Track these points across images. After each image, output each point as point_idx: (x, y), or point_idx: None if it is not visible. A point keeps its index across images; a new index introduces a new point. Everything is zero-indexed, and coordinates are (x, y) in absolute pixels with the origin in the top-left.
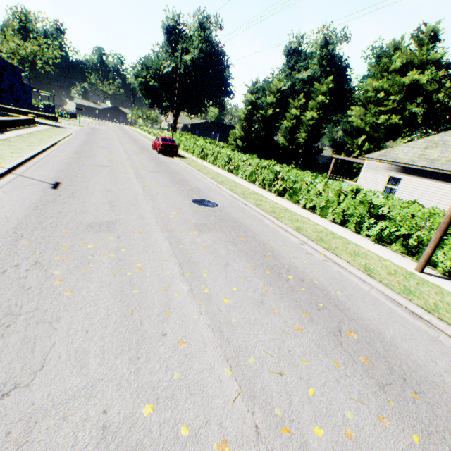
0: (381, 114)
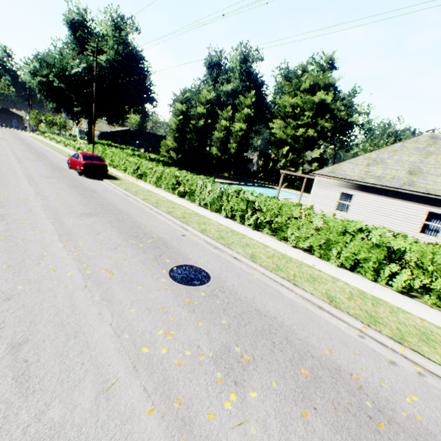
0: (299, 127)
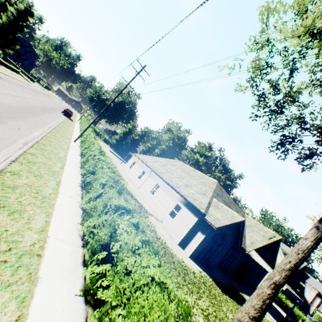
0: None
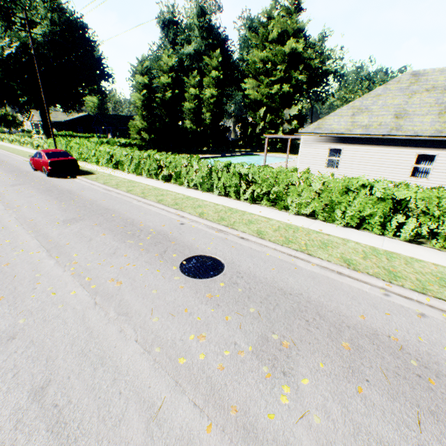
0: (273, 84)
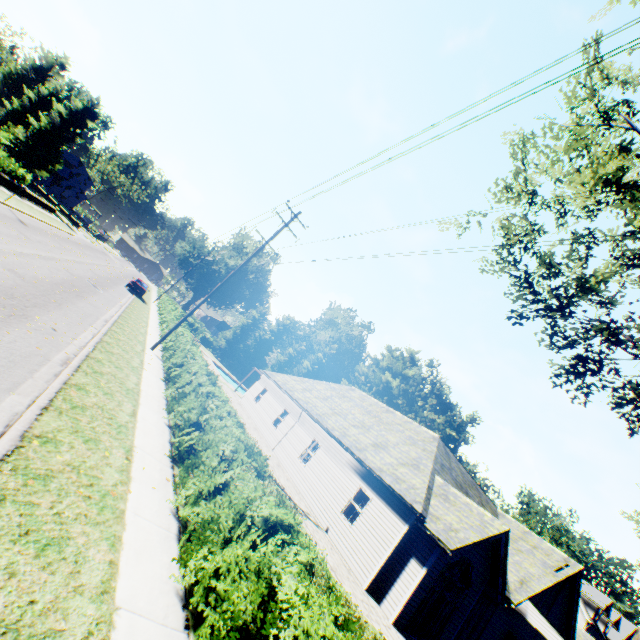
0: None
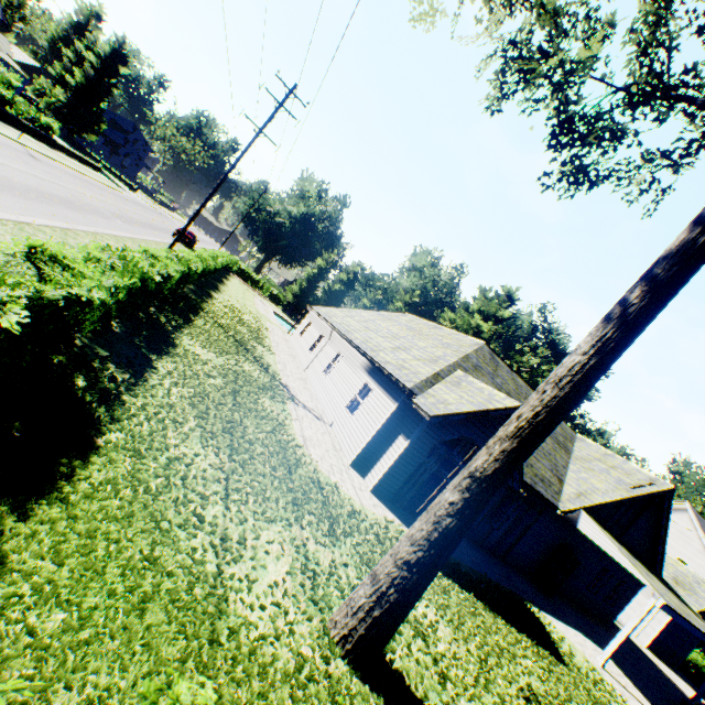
0: None
